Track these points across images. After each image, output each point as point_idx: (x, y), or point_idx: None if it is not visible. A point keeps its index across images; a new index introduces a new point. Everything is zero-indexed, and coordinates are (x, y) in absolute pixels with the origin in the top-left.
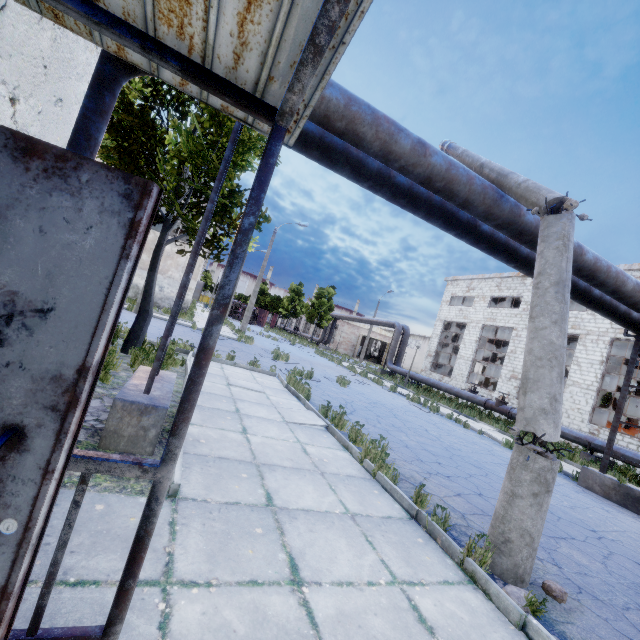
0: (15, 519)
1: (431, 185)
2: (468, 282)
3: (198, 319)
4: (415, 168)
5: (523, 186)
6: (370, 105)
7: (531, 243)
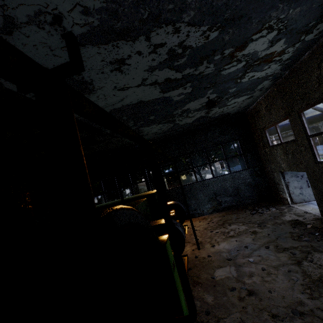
0: (309, 184)
1: None
2: None
3: None
4: None
5: None
6: (286, 124)
7: None
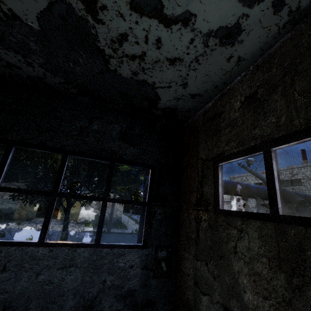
0: None
1: (252, 195)
2: (240, 178)
3: (124, 223)
4: (247, 193)
5: (284, 192)
6: (230, 182)
7: (289, 201)
